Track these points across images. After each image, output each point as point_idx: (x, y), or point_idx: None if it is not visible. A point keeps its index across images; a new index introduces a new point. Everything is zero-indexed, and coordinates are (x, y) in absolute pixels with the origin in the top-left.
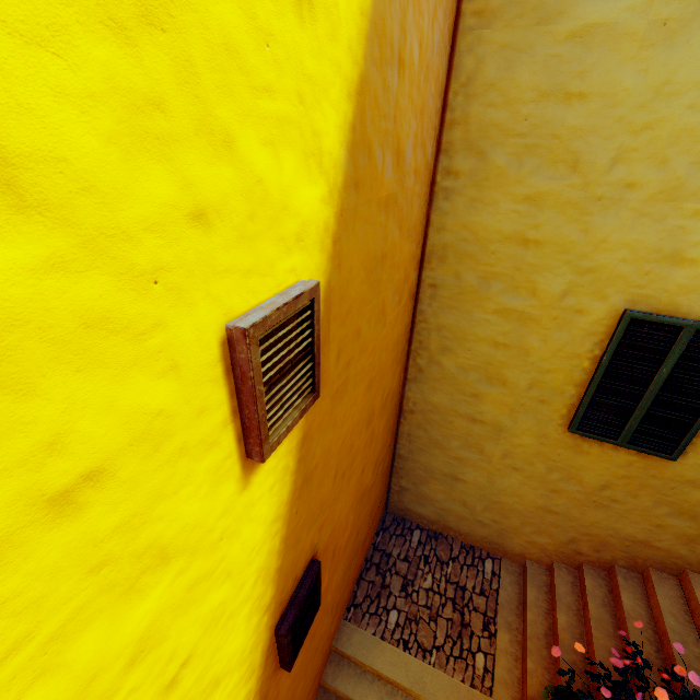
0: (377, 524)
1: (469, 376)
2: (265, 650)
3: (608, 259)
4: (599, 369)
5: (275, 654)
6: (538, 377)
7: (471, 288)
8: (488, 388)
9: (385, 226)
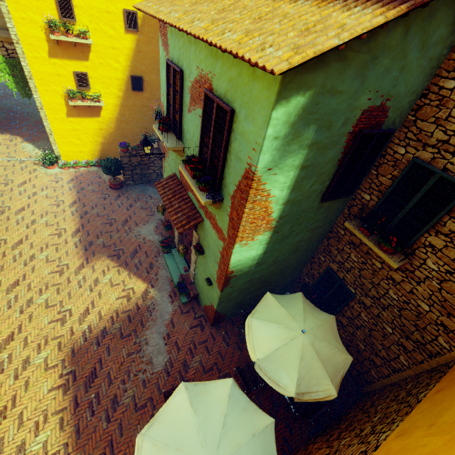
0: None
1: None
2: (128, 76)
3: None
4: None
5: (130, 83)
6: None
7: None
8: None
9: None
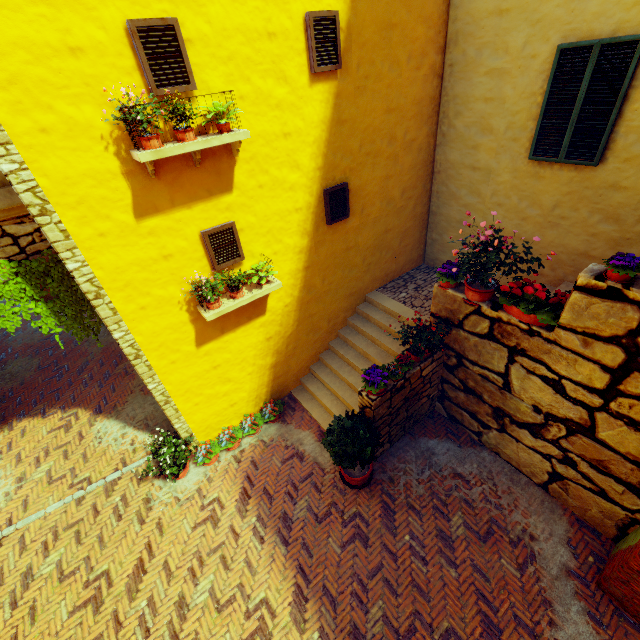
0: (414, 264)
1: (471, 132)
2: (318, 194)
3: (549, 8)
4: (544, 98)
5: (323, 208)
6: (511, 120)
7: (472, 60)
8: (482, 139)
9: (393, 6)
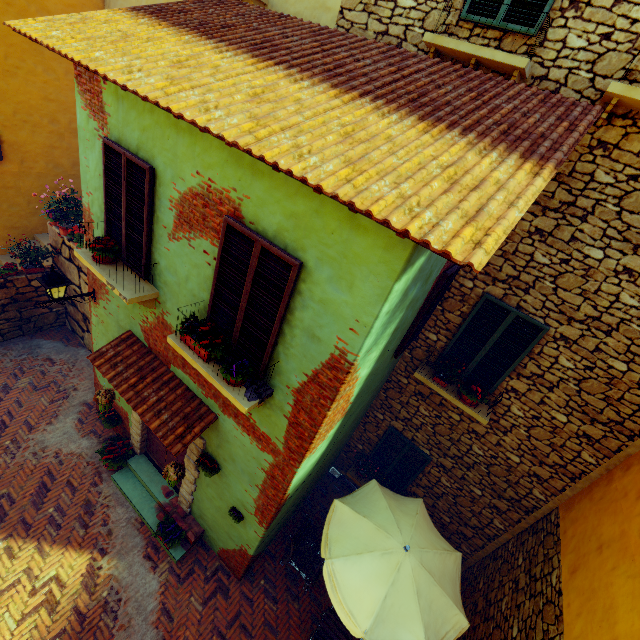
0: None
1: None
2: None
3: None
4: None
5: None
6: None
7: None
8: None
9: None
